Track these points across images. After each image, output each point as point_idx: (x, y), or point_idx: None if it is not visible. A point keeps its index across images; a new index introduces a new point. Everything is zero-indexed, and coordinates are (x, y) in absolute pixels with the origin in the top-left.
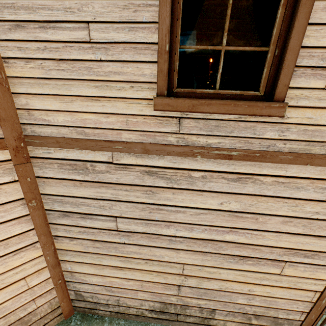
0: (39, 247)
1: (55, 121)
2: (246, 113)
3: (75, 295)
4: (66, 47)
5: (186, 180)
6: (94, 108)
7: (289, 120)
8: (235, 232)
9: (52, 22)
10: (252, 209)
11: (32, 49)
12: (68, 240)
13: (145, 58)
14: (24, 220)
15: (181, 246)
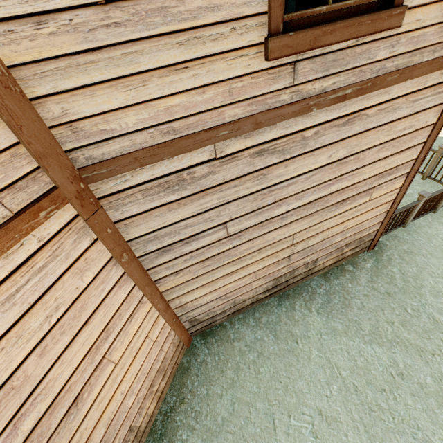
0: (147, 301)
1: (122, 127)
2: (368, 33)
3: (189, 324)
4: None
5: (299, 144)
6: (181, 83)
7: (401, 30)
8: (339, 180)
9: None
10: (356, 150)
11: None
12: (173, 276)
13: None
14: (122, 281)
15: (291, 219)
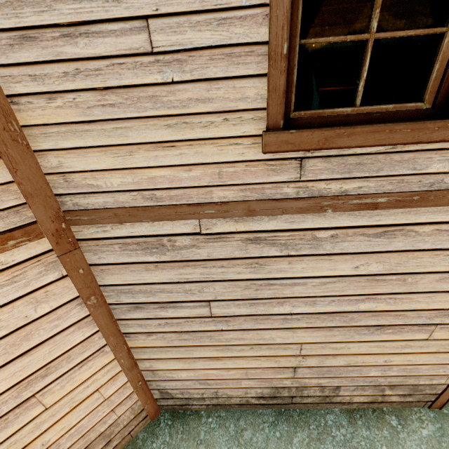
0: (109, 351)
1: (108, 185)
2: (407, 142)
3: (159, 394)
4: (112, 65)
5: (309, 243)
6: (167, 159)
7: None
8: (373, 299)
9: (83, 24)
10: (399, 269)
11: (56, 76)
12: (144, 335)
13: (246, 71)
14: (84, 323)
15: (298, 324)
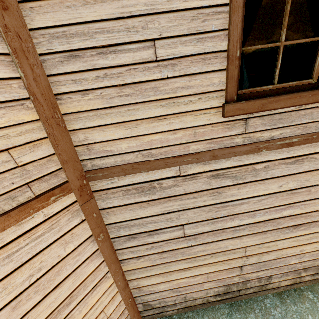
0: (110, 276)
1: (118, 149)
2: (309, 102)
3: (142, 307)
4: (129, 70)
5: (250, 173)
6: (161, 127)
7: None
8: (291, 206)
9: (112, 46)
10: (306, 184)
11: (90, 79)
12: (135, 259)
13: (213, 68)
14: (94, 256)
15: (244, 232)
